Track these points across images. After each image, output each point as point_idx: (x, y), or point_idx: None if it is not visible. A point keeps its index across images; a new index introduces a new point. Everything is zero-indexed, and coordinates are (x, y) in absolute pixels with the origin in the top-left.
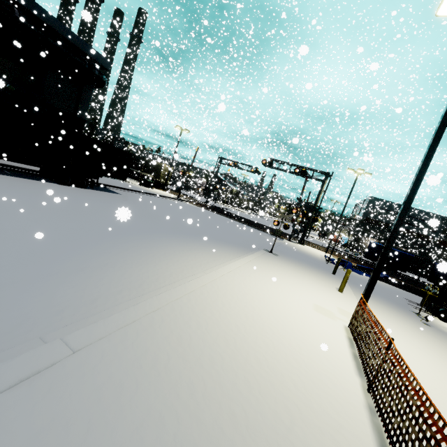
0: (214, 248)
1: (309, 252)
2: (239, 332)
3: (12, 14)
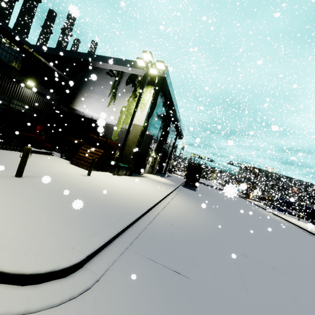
0: (260, 209)
1: (260, 204)
2: (312, 230)
3: (181, 130)
